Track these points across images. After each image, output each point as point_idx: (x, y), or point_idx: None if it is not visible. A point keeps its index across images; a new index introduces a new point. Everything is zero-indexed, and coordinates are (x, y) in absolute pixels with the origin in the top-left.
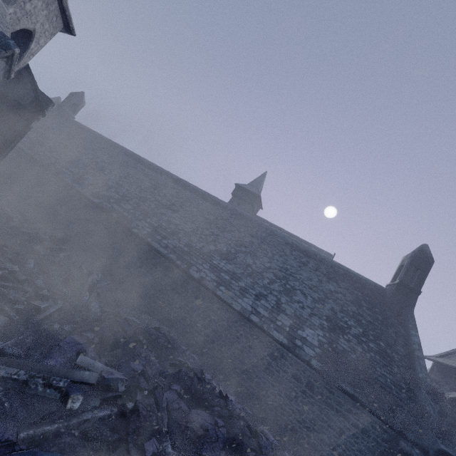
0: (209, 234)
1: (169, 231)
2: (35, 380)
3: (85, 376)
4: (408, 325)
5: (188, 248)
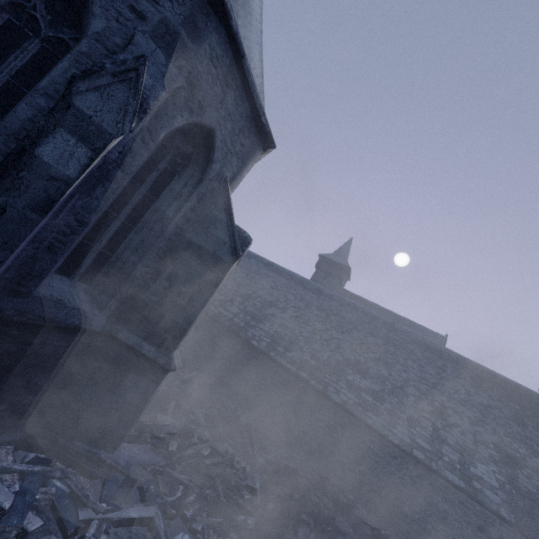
0: (328, 338)
1: (287, 339)
2: None
3: None
4: None
5: (315, 361)
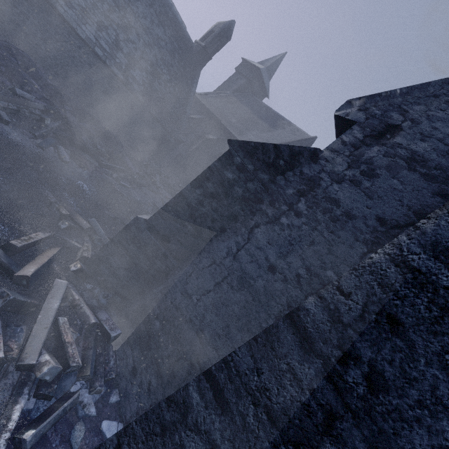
0: None
1: None
2: (23, 110)
3: (37, 106)
4: (195, 80)
5: None
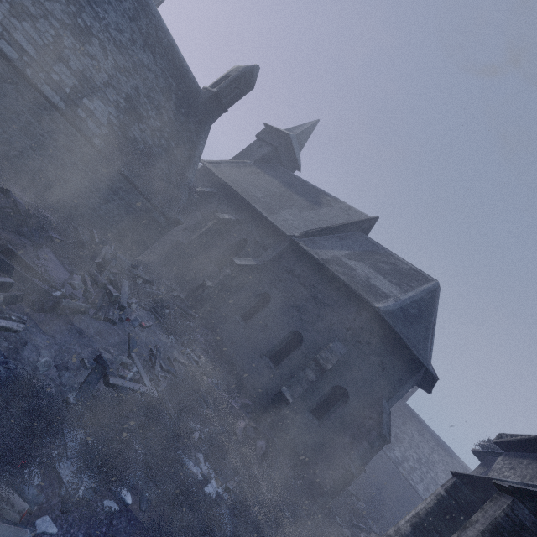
0: None
1: None
2: None
3: None
4: (202, 135)
5: None
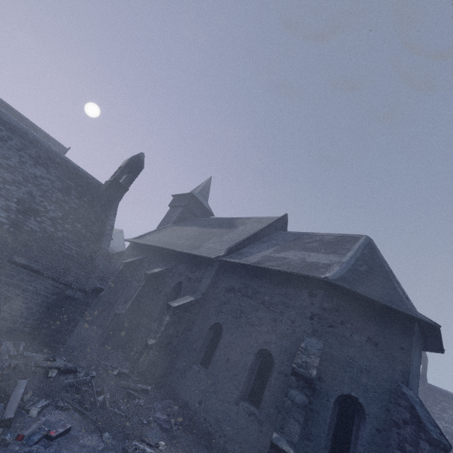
0: None
1: None
2: None
3: None
4: (110, 213)
5: None
